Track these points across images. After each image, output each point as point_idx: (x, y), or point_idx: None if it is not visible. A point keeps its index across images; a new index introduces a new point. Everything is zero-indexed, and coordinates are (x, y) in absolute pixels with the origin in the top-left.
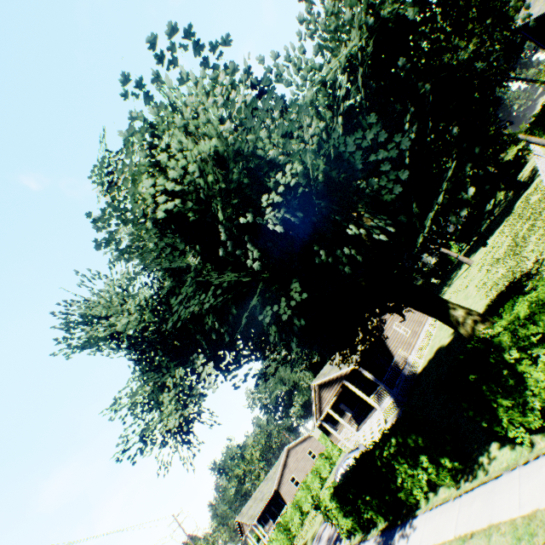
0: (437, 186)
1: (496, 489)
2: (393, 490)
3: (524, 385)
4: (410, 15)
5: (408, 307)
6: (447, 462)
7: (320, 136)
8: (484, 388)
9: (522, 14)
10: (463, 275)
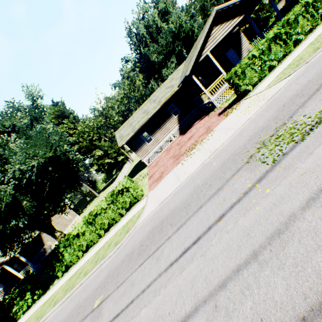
0: (57, 197)
1: (48, 294)
2: (10, 316)
3: (63, 258)
4: (50, 169)
5: (63, 217)
6: (38, 291)
7: (20, 172)
8: (54, 260)
9: (82, 168)
10: (95, 201)
